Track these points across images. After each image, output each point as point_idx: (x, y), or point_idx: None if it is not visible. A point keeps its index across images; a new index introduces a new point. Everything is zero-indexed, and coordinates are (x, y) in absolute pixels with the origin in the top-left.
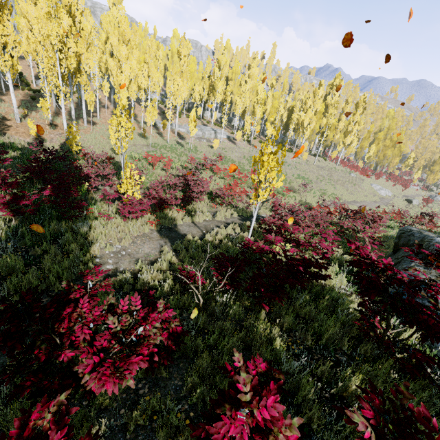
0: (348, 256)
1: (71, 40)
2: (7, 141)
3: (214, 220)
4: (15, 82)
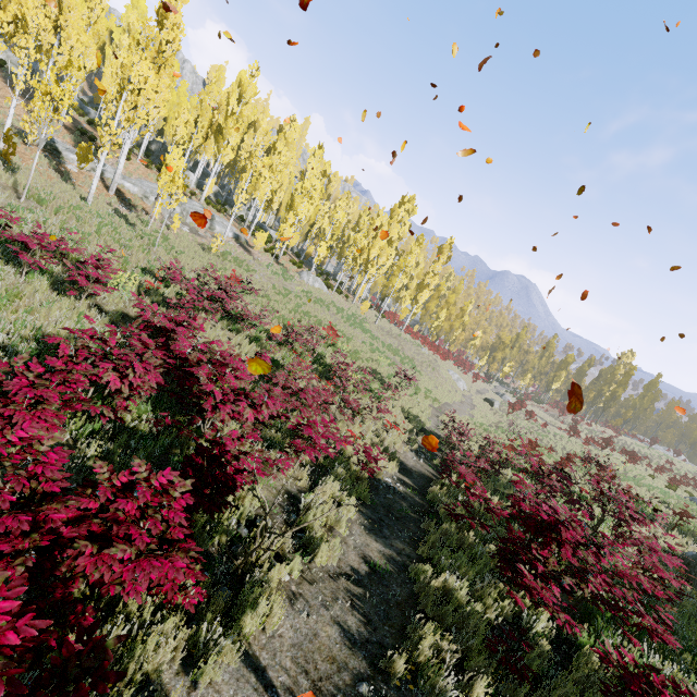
0: None
1: None
2: None
3: (307, 570)
4: None
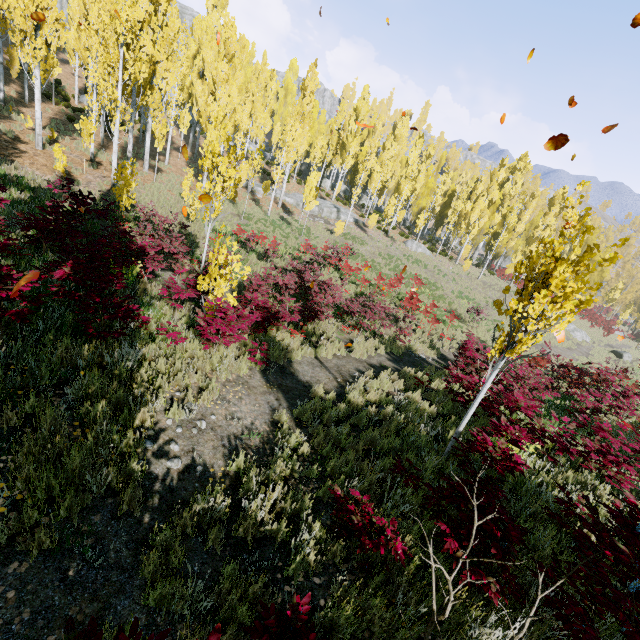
0: (637, 479)
1: (147, 37)
2: (12, 173)
3: (349, 356)
4: (47, 92)
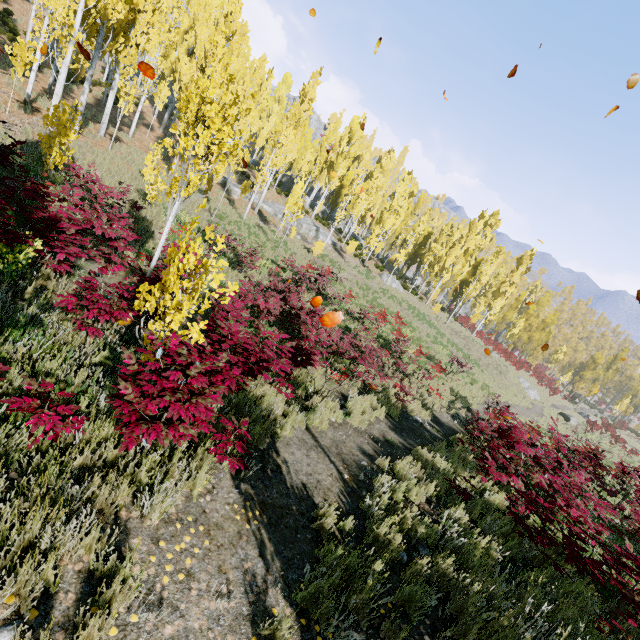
0: None
1: None
2: None
3: (346, 423)
4: None
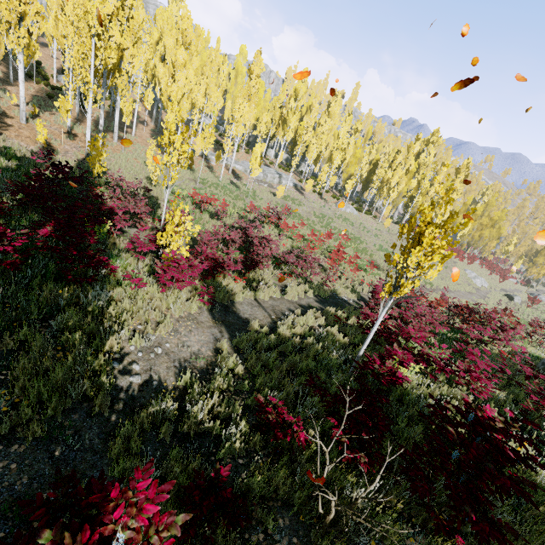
0: (499, 392)
1: (116, 28)
2: (1, 144)
3: (283, 298)
4: (29, 72)
